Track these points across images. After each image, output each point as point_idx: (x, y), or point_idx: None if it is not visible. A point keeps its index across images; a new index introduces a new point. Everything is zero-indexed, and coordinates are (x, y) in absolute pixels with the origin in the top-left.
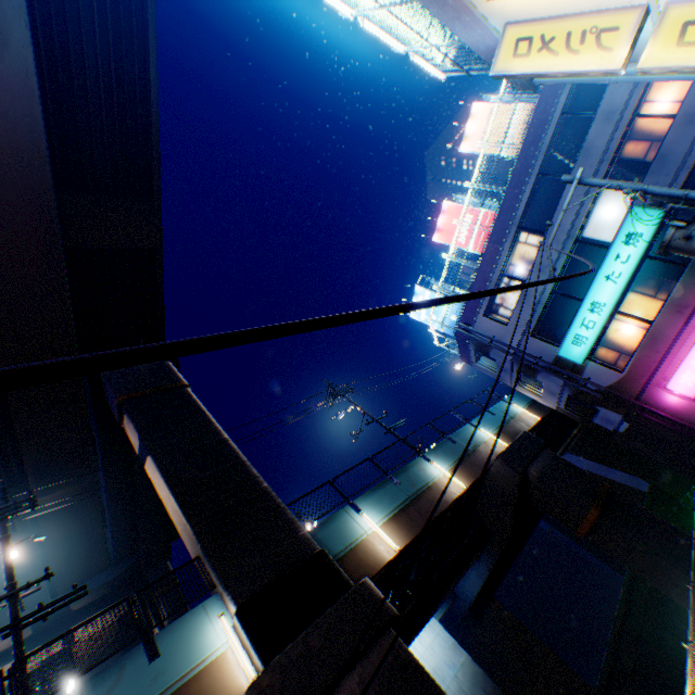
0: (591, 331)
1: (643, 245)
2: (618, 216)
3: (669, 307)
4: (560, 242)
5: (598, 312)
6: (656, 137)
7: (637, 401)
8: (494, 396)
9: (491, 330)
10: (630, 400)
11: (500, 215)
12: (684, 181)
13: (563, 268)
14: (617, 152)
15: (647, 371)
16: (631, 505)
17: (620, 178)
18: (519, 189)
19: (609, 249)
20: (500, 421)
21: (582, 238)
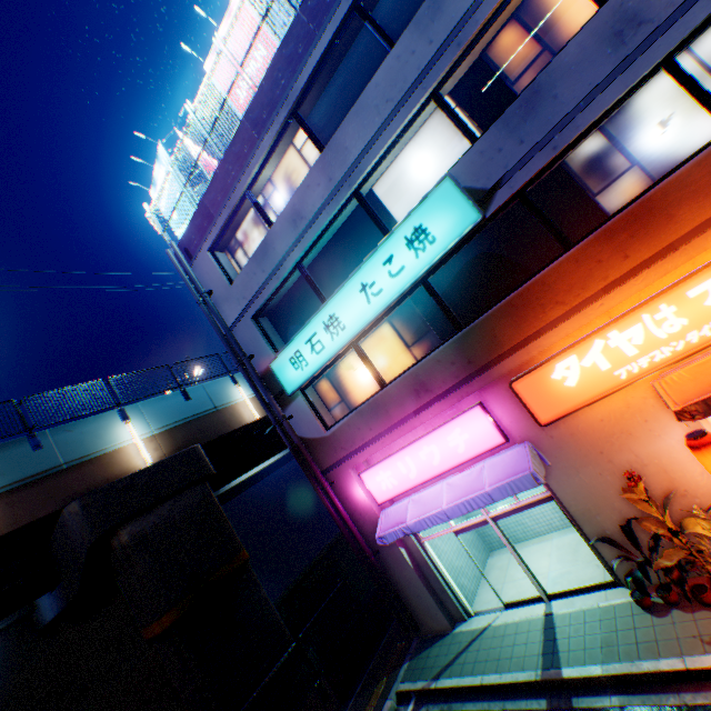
0: (316, 357)
1: (428, 262)
2: (431, 185)
3: (412, 380)
4: (335, 184)
5: (335, 335)
6: (559, 43)
7: (328, 474)
8: (224, 367)
9: (213, 281)
10: (317, 472)
11: (276, 67)
12: (539, 174)
13: (331, 234)
14: (490, 40)
15: (352, 447)
16: (250, 597)
17: (468, 106)
18: (318, 23)
19: (387, 239)
20: (187, 414)
21: (373, 195)
